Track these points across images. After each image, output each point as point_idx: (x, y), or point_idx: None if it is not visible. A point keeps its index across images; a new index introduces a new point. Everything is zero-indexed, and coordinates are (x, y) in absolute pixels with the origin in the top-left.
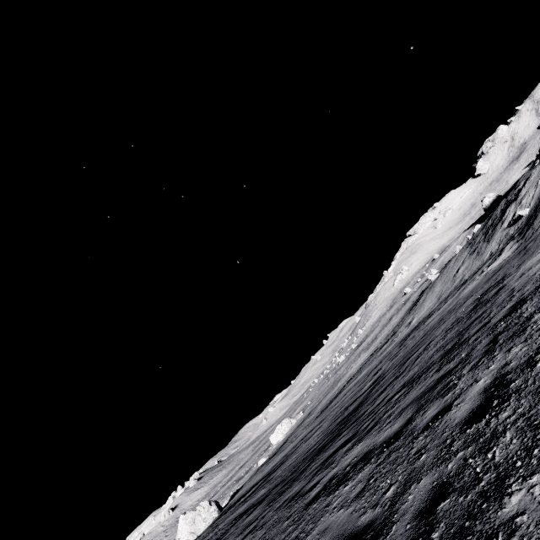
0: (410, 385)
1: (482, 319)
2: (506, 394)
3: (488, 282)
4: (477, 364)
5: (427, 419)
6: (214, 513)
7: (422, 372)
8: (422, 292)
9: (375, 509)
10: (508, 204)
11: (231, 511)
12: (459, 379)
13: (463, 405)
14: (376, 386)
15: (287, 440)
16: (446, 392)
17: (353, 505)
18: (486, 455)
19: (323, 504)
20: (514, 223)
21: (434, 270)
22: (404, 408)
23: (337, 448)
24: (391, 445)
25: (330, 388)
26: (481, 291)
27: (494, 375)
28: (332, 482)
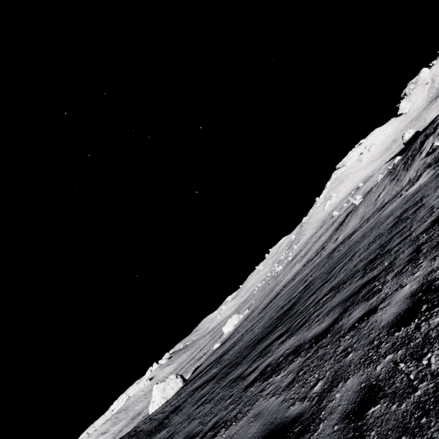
0: (336, 289)
1: (403, 233)
2: (436, 299)
3: (407, 203)
4: (401, 271)
5: (353, 320)
6: (180, 383)
7: (347, 278)
8: (347, 214)
9: (303, 402)
10: (427, 137)
11: (191, 384)
12: (383, 284)
13: (389, 308)
14: (307, 290)
15: (235, 331)
16: (371, 296)
17: (284, 395)
18: (419, 361)
19: (258, 389)
20: (431, 153)
21: (358, 196)
22: (331, 309)
23: (273, 340)
24: (319, 341)
25: (270, 291)
26: (400, 210)
27: (421, 281)
28: (267, 369)
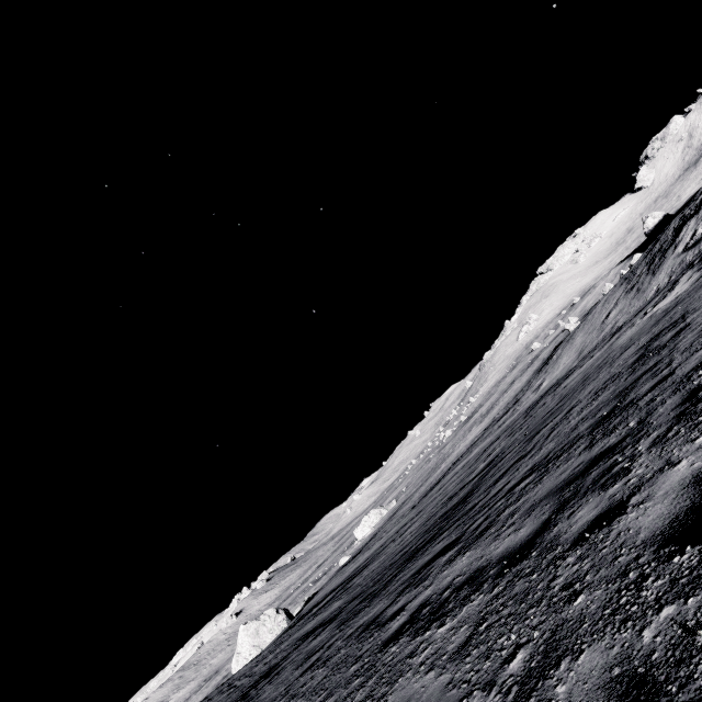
0: (543, 468)
1: (657, 371)
2: None
3: (659, 324)
4: (666, 435)
5: (579, 526)
6: (283, 623)
7: (561, 450)
8: (556, 347)
9: (488, 693)
10: (685, 220)
11: (299, 625)
12: (632, 460)
13: (652, 506)
14: (492, 470)
15: (375, 536)
16: (611, 482)
17: (451, 671)
18: None
19: (405, 652)
20: (693, 245)
21: (573, 318)
22: (536, 504)
23: (435, 556)
24: (517, 564)
25: (431, 471)
26: (648, 337)
27: None
28: (422, 612)
